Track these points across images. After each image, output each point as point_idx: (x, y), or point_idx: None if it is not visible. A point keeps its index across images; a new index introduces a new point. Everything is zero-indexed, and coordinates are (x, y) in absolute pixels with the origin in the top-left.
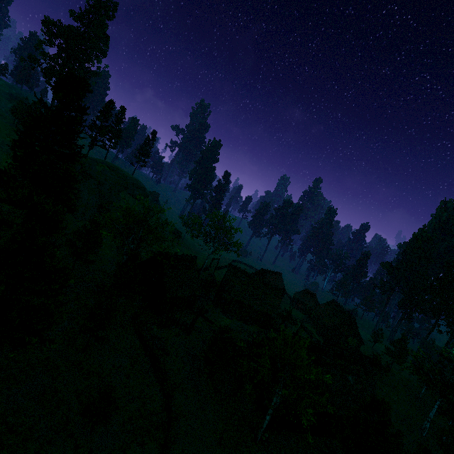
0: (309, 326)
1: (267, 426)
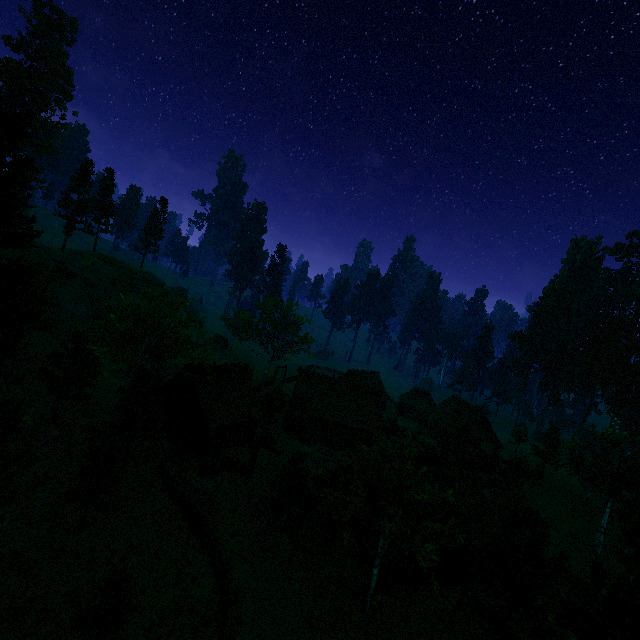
0: (427, 438)
1: (378, 585)
